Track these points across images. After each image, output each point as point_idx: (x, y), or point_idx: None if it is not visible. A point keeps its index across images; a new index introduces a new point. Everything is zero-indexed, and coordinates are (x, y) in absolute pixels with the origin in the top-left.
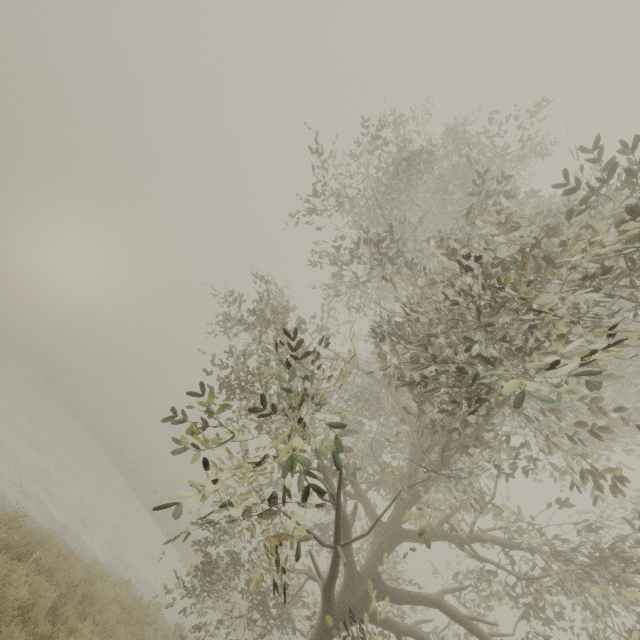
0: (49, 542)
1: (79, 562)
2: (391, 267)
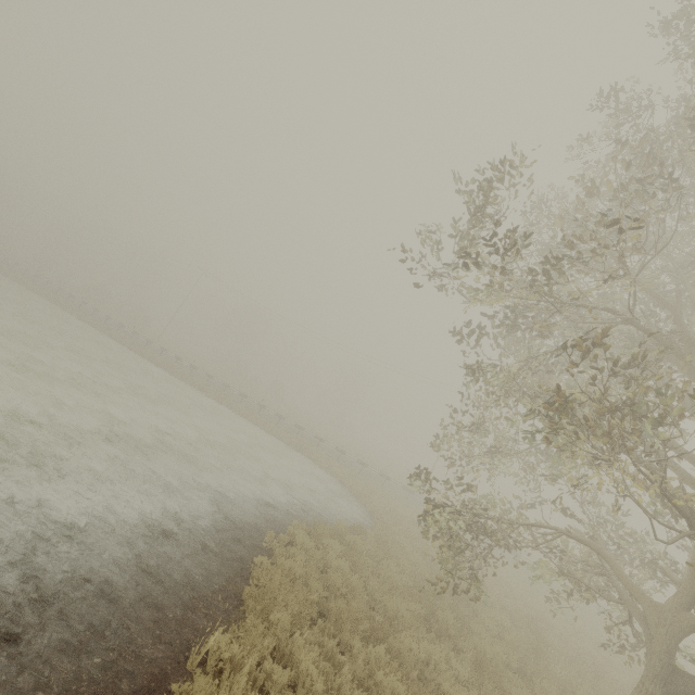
0: (296, 573)
1: (298, 551)
2: (647, 98)
